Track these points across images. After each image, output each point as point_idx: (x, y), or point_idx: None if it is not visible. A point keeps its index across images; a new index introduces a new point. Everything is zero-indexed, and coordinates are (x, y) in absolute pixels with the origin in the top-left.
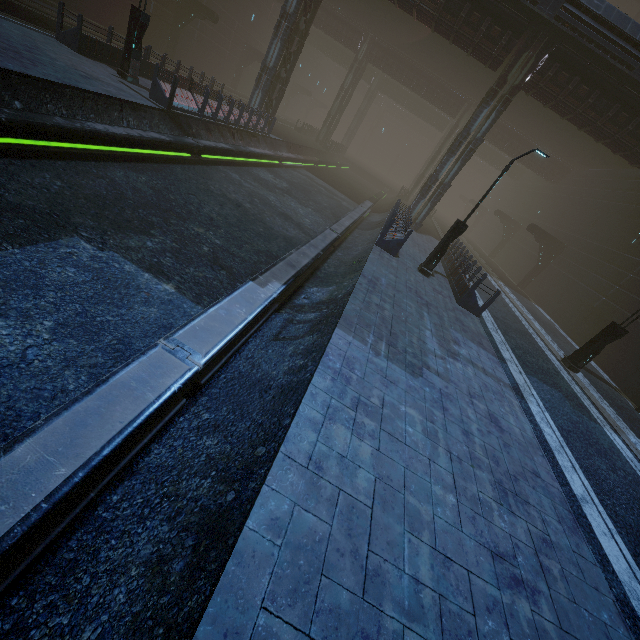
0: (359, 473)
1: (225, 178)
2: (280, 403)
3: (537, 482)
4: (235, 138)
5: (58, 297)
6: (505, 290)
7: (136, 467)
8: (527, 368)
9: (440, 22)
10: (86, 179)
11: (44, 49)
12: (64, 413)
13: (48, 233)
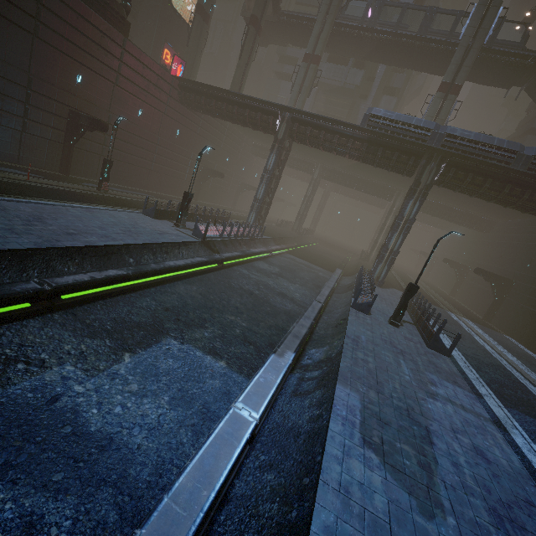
0: (375, 496)
1: (239, 275)
2: (310, 445)
3: (532, 510)
4: (241, 245)
5: (168, 380)
6: (471, 326)
7: (229, 496)
8: (506, 401)
9: (365, 159)
10: (166, 297)
11: (139, 223)
12: (198, 456)
13: (155, 337)
